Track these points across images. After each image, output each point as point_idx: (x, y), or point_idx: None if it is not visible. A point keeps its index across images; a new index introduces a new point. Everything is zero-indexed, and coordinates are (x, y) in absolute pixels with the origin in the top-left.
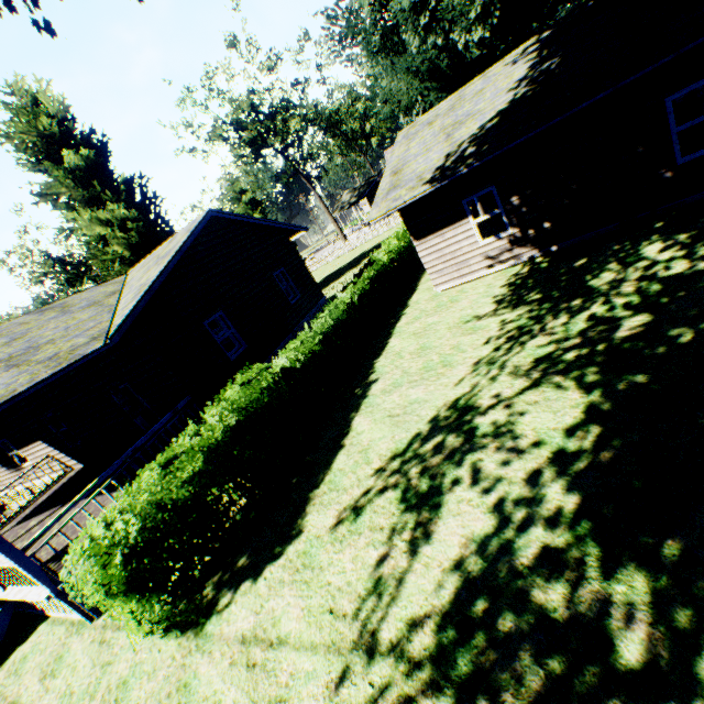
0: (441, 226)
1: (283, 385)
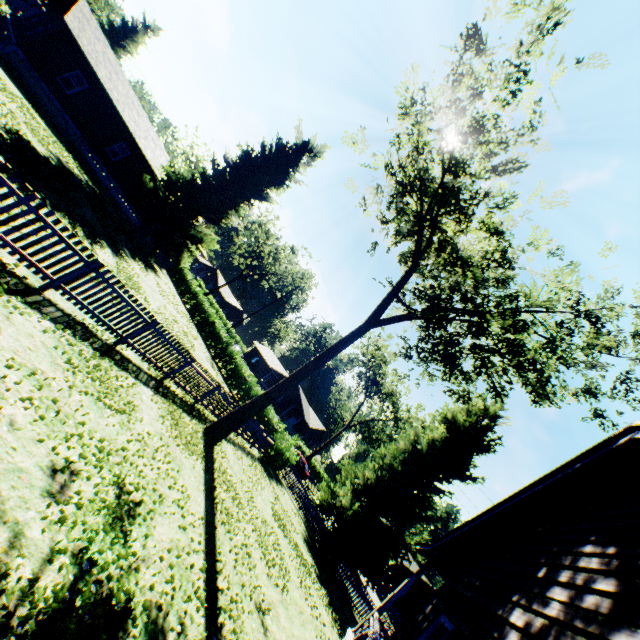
0: None
1: None
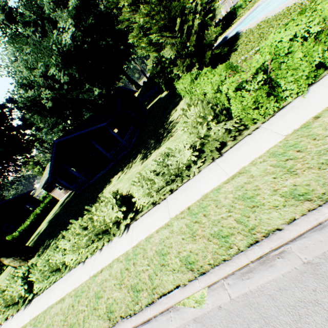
0: (53, 190)
1: (16, 236)
